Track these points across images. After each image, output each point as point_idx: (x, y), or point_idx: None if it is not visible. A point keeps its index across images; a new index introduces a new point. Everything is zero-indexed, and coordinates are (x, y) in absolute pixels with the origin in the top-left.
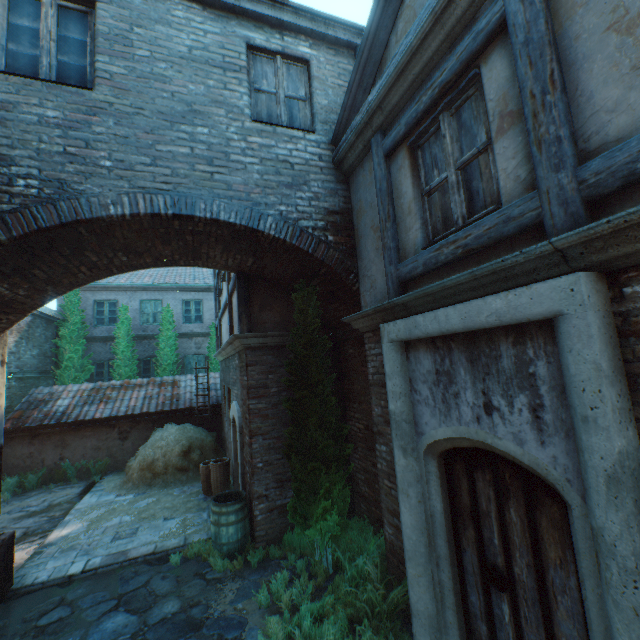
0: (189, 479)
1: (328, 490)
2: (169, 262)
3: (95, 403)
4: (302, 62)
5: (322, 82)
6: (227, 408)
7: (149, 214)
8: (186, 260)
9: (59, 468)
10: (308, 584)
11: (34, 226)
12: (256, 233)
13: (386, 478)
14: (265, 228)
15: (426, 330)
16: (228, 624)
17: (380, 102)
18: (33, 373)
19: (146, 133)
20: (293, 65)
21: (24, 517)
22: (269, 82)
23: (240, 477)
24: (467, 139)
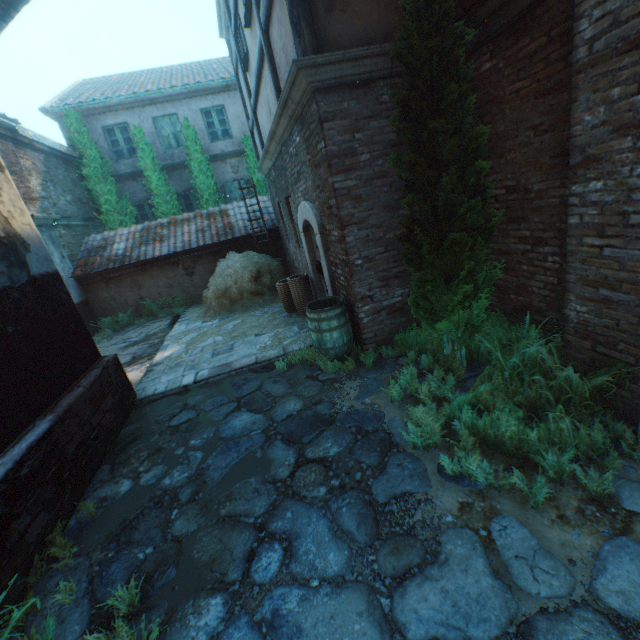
0: (266, 302)
1: (470, 273)
2: None
3: (150, 243)
4: None
5: None
6: (289, 225)
7: None
8: None
9: (143, 307)
10: (444, 378)
11: None
12: None
13: (591, 235)
14: None
15: None
16: (362, 418)
17: None
18: (77, 221)
19: None
20: None
21: (129, 347)
22: None
23: (329, 285)
24: None
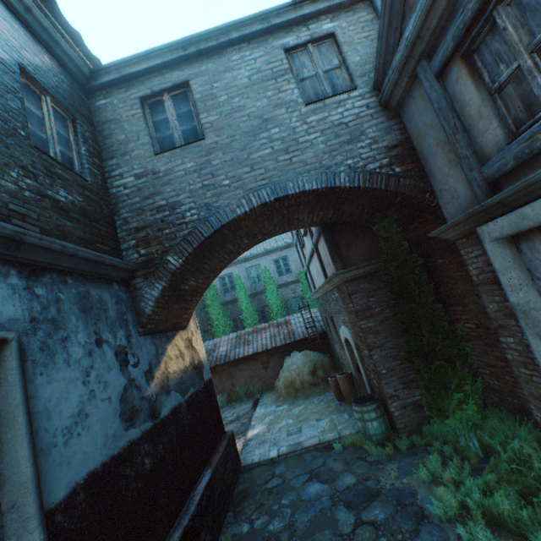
0: (321, 391)
1: (457, 385)
2: (272, 234)
3: (241, 346)
4: (328, 37)
5: (349, 44)
6: (334, 333)
7: (260, 205)
8: (283, 229)
9: (233, 392)
10: (462, 465)
11: (202, 238)
12: (334, 190)
13: (521, 367)
14: (340, 183)
15: (538, 218)
16: (401, 493)
17: (418, 33)
18: (201, 333)
19: (241, 151)
20: (321, 44)
21: (227, 424)
22: (308, 69)
23: (366, 384)
24: (536, 18)
